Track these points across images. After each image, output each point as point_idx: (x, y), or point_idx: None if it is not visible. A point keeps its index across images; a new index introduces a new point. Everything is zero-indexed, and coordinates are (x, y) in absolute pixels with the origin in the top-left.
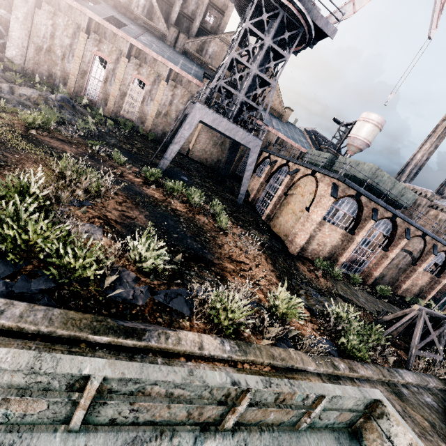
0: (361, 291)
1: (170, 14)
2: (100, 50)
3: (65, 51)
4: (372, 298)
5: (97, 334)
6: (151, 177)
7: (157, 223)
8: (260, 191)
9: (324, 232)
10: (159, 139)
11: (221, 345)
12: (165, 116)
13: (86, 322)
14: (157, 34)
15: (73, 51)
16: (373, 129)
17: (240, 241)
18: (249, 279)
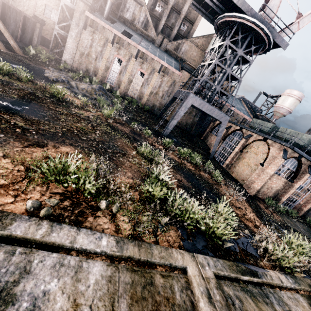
0: (298, 222)
1: (158, 26)
2: (118, 54)
3: (97, 55)
4: (306, 228)
5: (243, 275)
6: (167, 144)
7: (191, 182)
8: (218, 146)
9: (272, 180)
10: (149, 109)
11: (287, 279)
12: (155, 94)
13: (235, 267)
14: (149, 39)
15: (102, 55)
16: (294, 102)
17: (229, 190)
18: (251, 222)
